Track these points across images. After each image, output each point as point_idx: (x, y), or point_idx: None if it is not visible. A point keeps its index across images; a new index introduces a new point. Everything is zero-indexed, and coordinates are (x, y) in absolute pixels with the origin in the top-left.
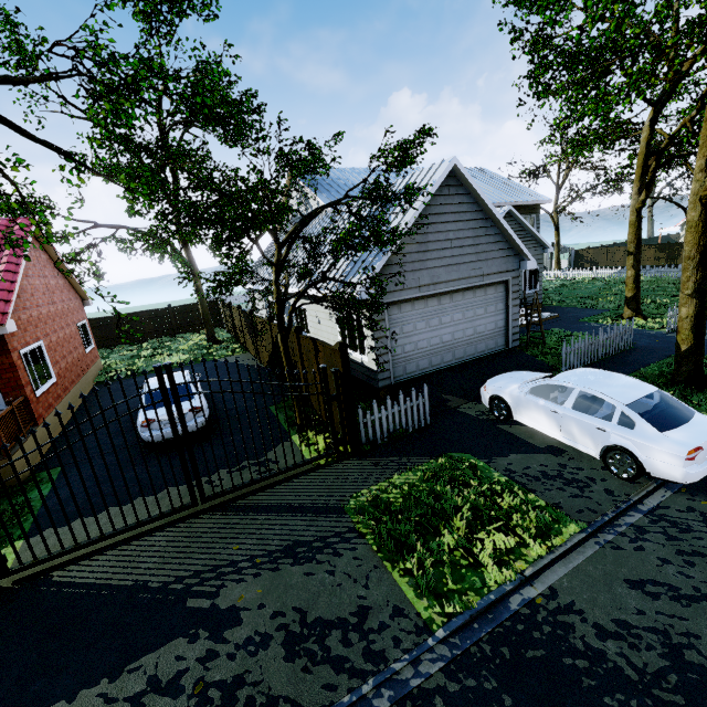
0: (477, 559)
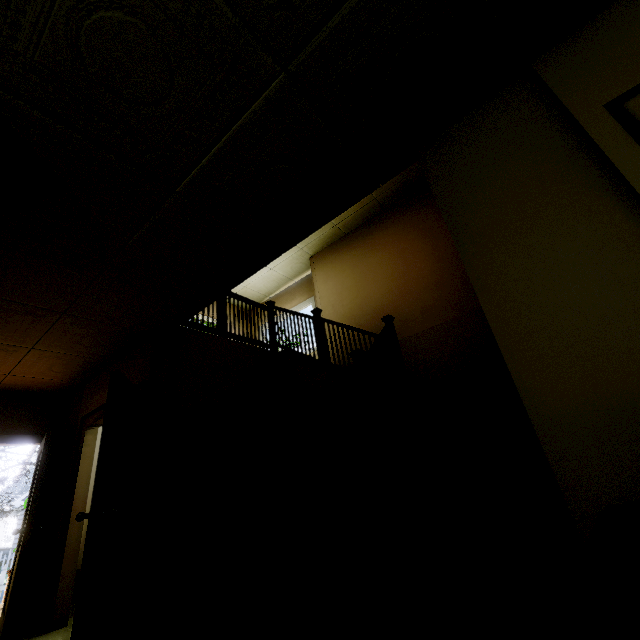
0: None
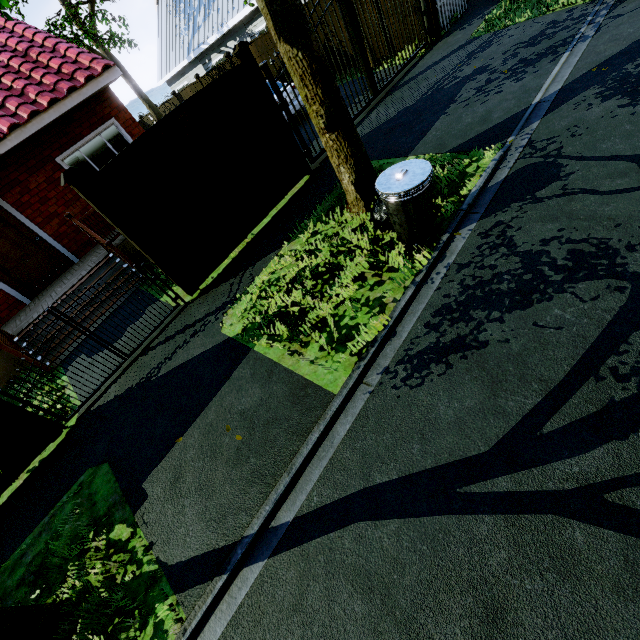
0: None
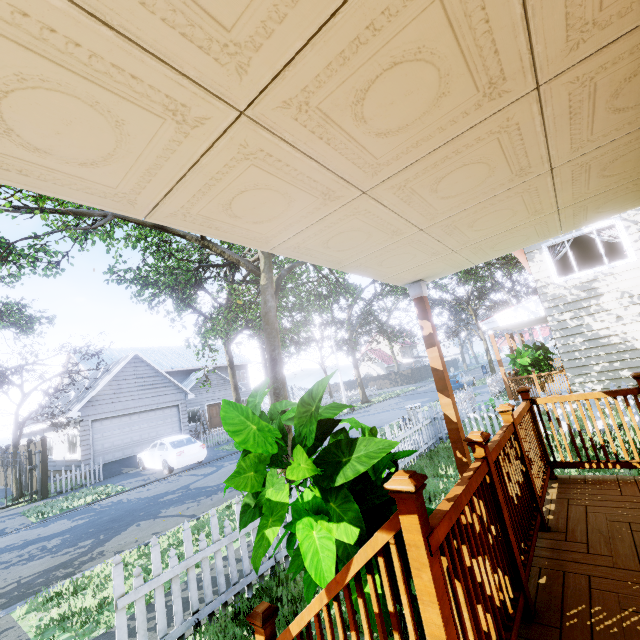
0: (74, 506)
